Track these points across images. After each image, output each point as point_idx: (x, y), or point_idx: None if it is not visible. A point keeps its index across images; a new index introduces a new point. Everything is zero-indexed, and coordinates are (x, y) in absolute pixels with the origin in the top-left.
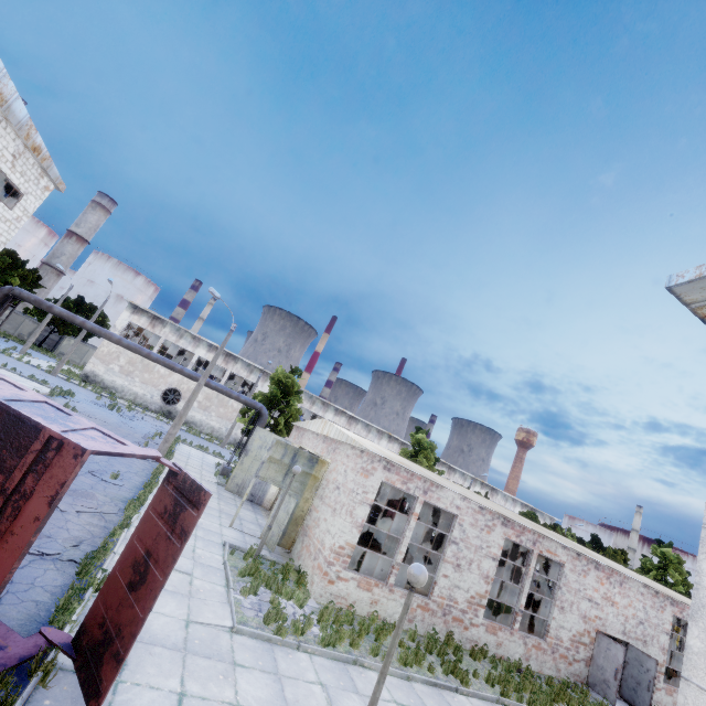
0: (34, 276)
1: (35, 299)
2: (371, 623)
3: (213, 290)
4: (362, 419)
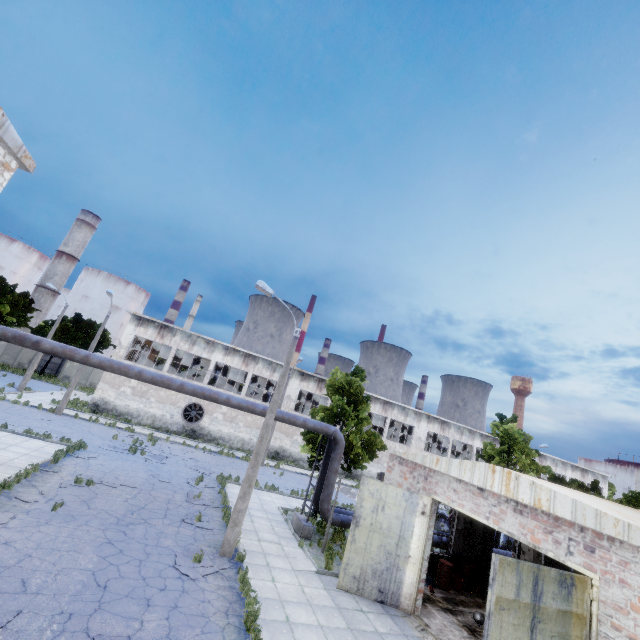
0: (26, 300)
1: (14, 335)
2: None
3: (263, 284)
4: (397, 403)
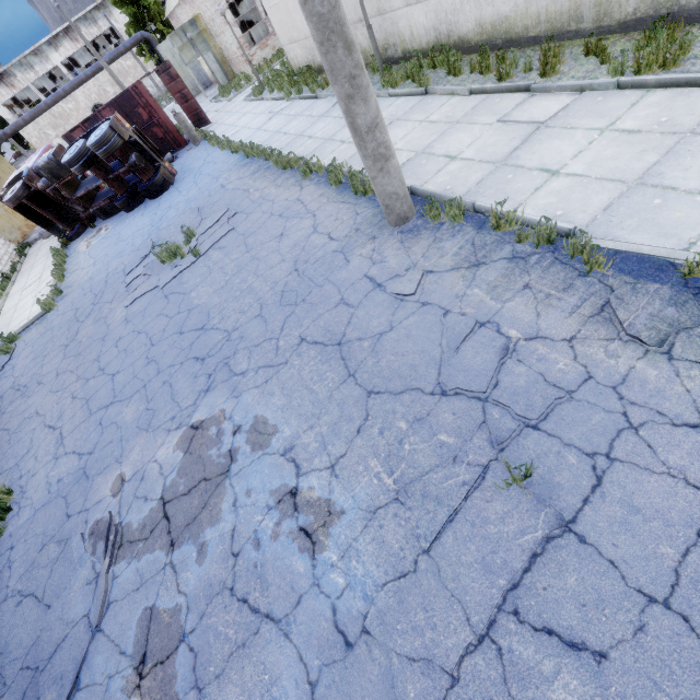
0: None
1: None
2: (273, 55)
3: None
4: None
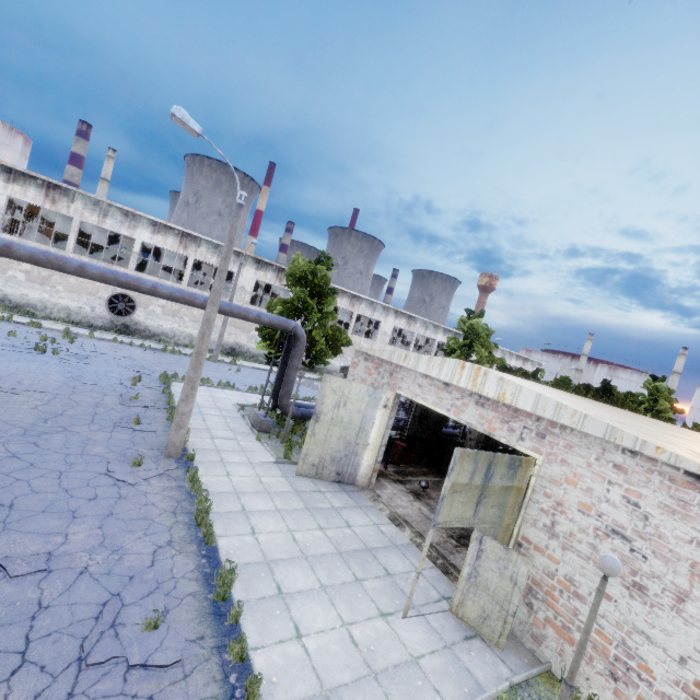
0: None
1: None
2: None
3: (182, 114)
4: (366, 297)
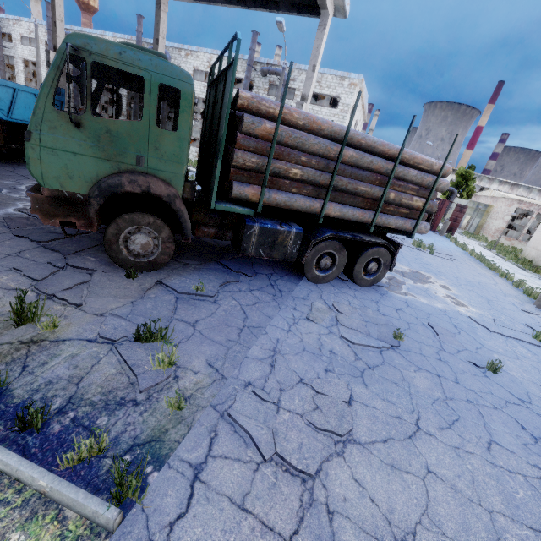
0: None
1: None
2: (509, 246)
3: (428, 143)
4: (523, 184)
